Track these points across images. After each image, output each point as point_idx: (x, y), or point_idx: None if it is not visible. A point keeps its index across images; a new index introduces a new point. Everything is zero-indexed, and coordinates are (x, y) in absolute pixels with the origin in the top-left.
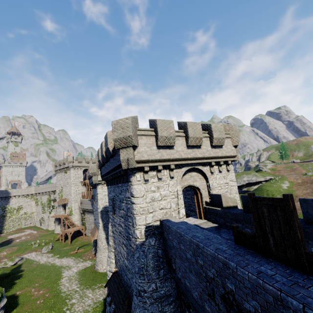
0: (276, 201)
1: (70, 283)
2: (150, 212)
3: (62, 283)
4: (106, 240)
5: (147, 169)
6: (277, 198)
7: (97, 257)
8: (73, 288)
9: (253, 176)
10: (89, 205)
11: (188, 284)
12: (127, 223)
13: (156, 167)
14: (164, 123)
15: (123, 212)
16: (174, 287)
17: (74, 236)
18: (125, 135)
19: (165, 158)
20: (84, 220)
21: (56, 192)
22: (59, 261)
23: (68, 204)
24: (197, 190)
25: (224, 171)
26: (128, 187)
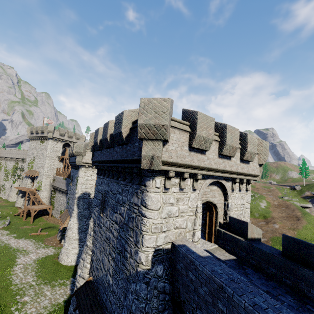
0: None
1: (24, 273)
2: (163, 231)
3: (14, 272)
4: (78, 231)
5: (173, 175)
6: None
7: (63, 248)
8: (28, 281)
9: None
10: (63, 184)
11: None
12: (125, 236)
13: (180, 172)
14: (205, 120)
15: (121, 218)
16: None
17: (38, 214)
18: (158, 123)
19: (195, 164)
20: (53, 198)
21: (26, 161)
22: (16, 242)
23: (38, 178)
24: (213, 208)
25: (243, 190)
26: (140, 191)
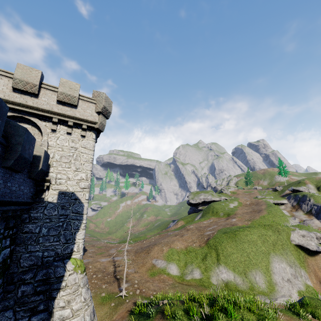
0: None
1: None
2: None
3: None
4: None
5: None
6: None
7: None
8: None
9: (209, 195)
10: None
11: None
12: None
13: None
14: None
15: None
16: None
17: None
18: None
19: None
20: None
21: None
22: None
23: None
24: None
25: (76, 135)
26: None
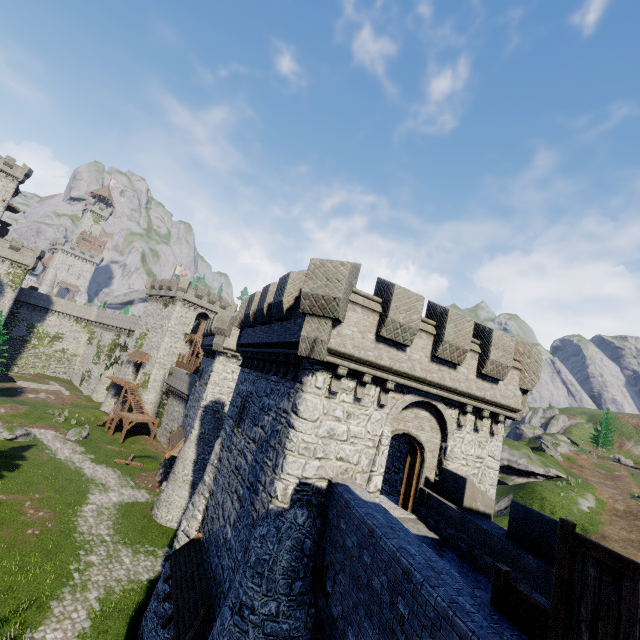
0: (628, 567)
1: (97, 520)
2: (318, 457)
3: (83, 514)
4: (193, 466)
5: (343, 372)
6: (632, 562)
7: (163, 492)
8: (100, 533)
9: (522, 456)
10: (184, 384)
11: (351, 638)
12: (263, 459)
13: (359, 373)
14: (406, 298)
15: (262, 432)
16: (310, 627)
17: (133, 430)
18: (328, 294)
19: (384, 363)
20: (163, 407)
21: (134, 334)
22: (92, 468)
23: (147, 366)
24: (418, 450)
25: (484, 432)
26: (293, 390)
